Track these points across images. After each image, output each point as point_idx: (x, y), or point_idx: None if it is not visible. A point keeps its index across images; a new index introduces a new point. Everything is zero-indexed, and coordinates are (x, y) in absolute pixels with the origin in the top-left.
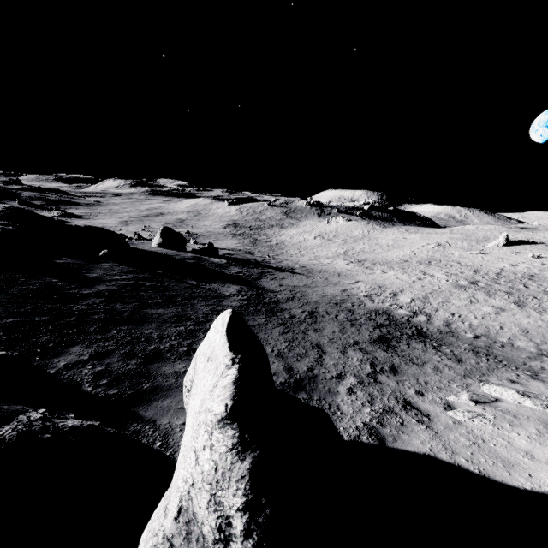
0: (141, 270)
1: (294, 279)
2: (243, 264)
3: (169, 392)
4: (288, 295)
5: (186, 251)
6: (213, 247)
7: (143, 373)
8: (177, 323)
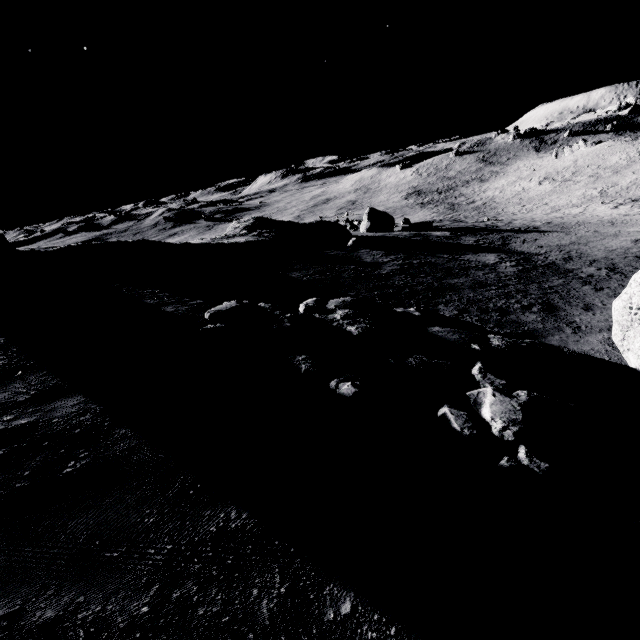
0: (392, 252)
1: (551, 238)
2: (470, 232)
3: (549, 332)
4: (560, 256)
5: (394, 231)
6: (409, 222)
7: (511, 321)
8: (484, 288)
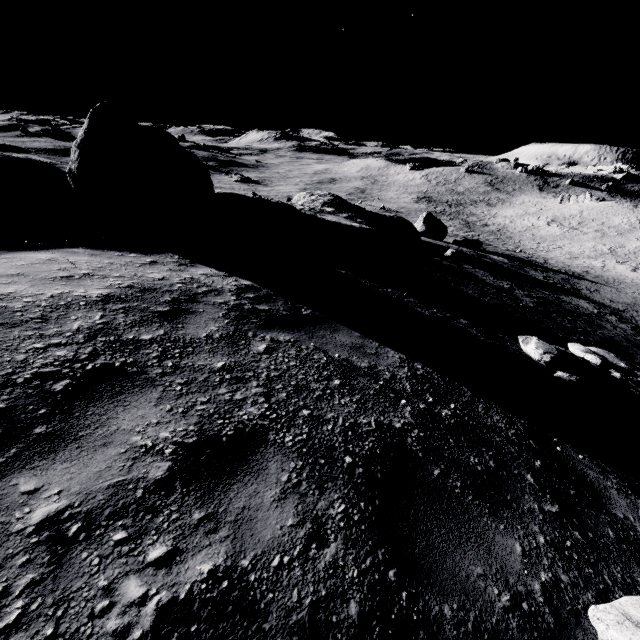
0: (493, 274)
1: (609, 292)
2: (525, 264)
3: None
4: None
5: (443, 241)
6: None
7: None
8: None
